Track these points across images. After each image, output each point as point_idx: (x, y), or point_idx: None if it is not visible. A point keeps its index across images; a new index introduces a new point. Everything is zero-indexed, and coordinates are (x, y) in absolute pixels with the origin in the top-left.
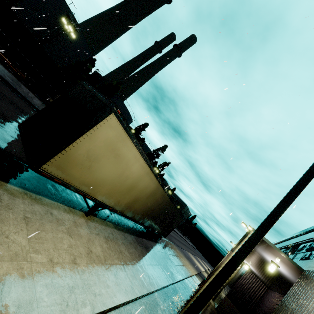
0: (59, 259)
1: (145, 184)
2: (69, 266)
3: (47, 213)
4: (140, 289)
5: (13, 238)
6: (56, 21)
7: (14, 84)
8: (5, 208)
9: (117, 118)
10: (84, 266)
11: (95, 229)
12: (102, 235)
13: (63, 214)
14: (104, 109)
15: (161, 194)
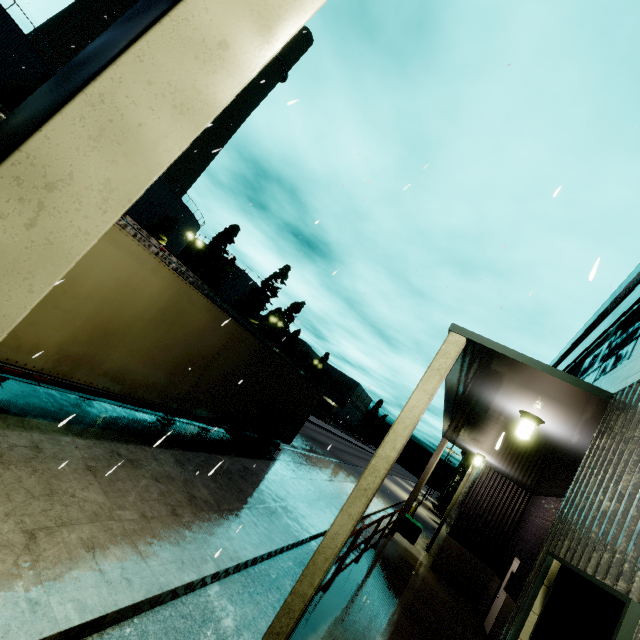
0: None
1: (117, 275)
2: None
3: None
4: (96, 599)
5: None
6: None
7: None
8: None
9: None
10: None
11: None
12: None
13: None
14: None
15: (207, 315)
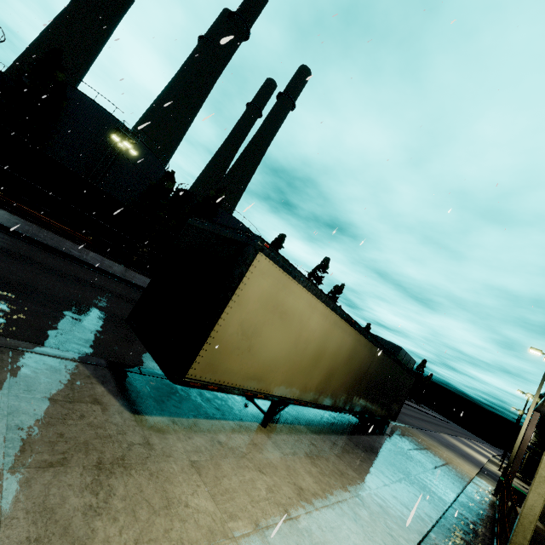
0: (266, 520)
1: (337, 342)
2: (286, 527)
3: (214, 444)
4: (405, 536)
5: (194, 505)
6: (103, 143)
7: (84, 257)
8: (163, 458)
9: (268, 256)
10: (305, 519)
11: (286, 445)
12: (301, 452)
13: (234, 436)
14: (245, 251)
15: (365, 348)
